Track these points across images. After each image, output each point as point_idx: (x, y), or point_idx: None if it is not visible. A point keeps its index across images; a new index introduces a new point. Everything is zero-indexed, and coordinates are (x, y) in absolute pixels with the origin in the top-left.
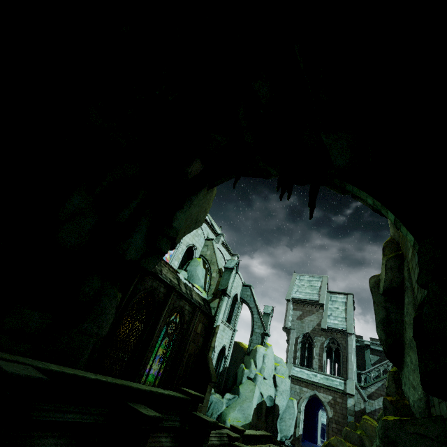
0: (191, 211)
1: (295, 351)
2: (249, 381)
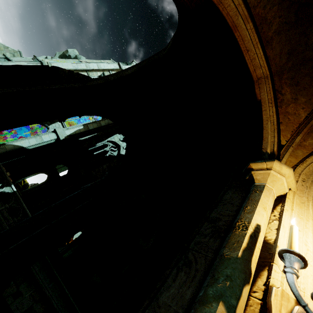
0: None
1: None
2: None
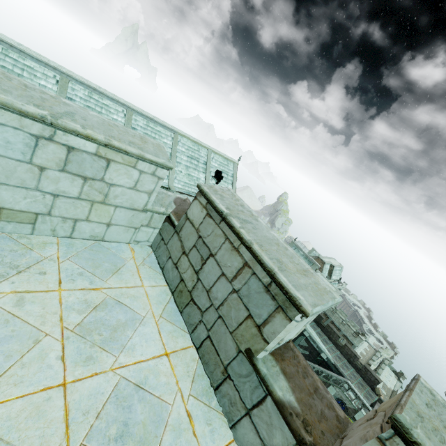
0: None
1: None
2: None
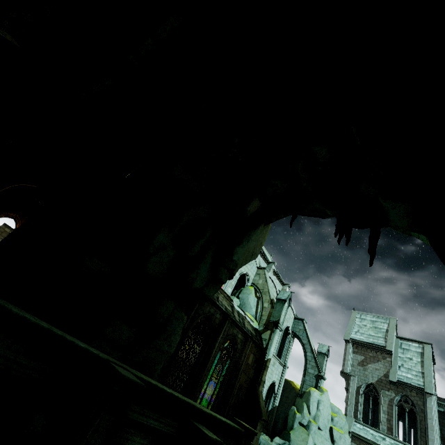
0: (248, 245)
1: (357, 403)
2: (301, 428)
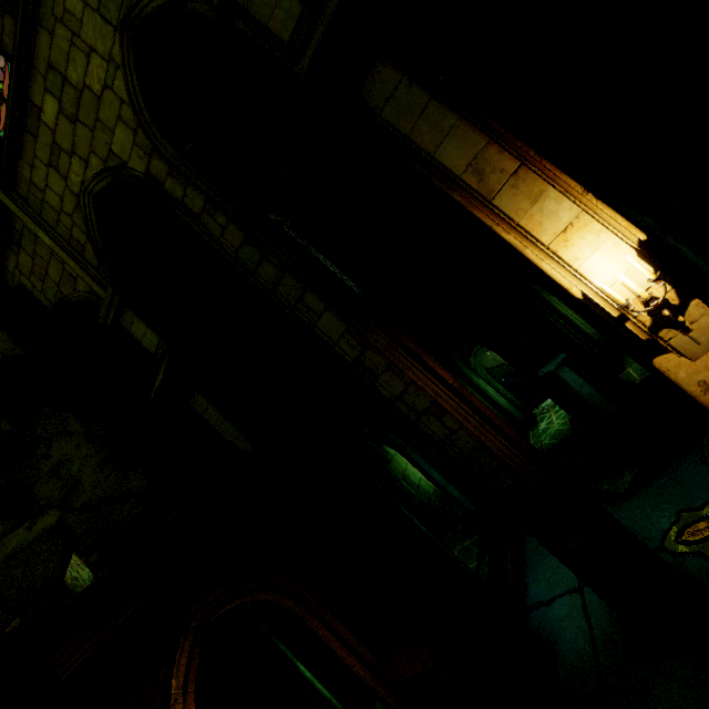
0: None
1: None
2: None
